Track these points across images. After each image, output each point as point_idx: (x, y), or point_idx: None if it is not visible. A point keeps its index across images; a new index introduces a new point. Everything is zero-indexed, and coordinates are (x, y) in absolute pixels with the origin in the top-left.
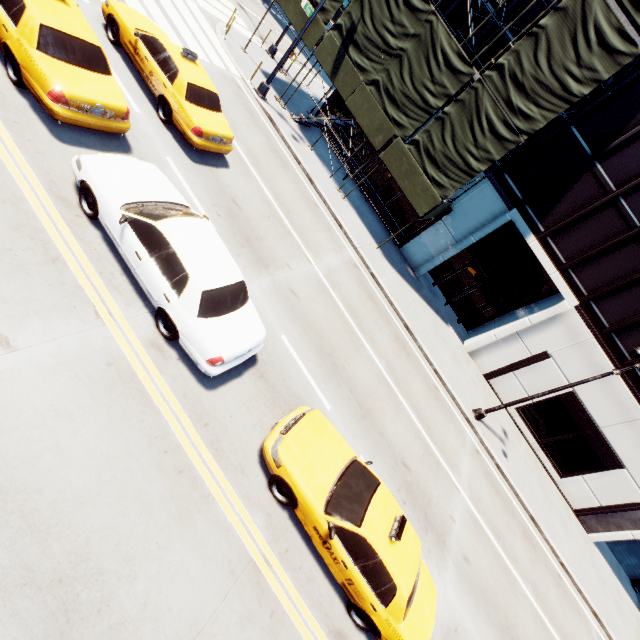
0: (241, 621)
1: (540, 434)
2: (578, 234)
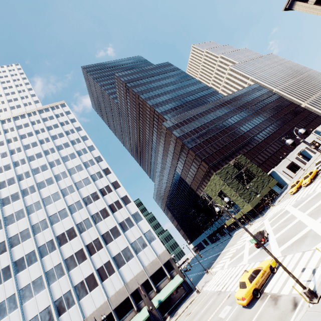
0: None
1: (296, 170)
2: (263, 170)
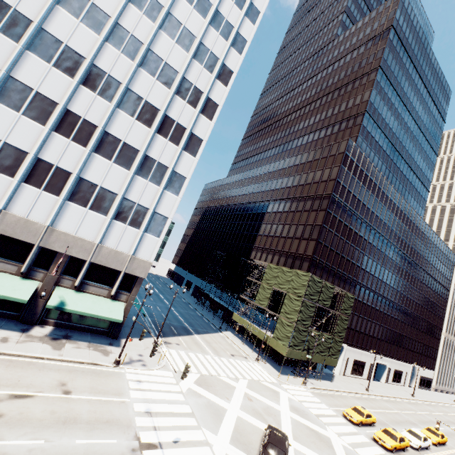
0: None
1: (355, 373)
2: None
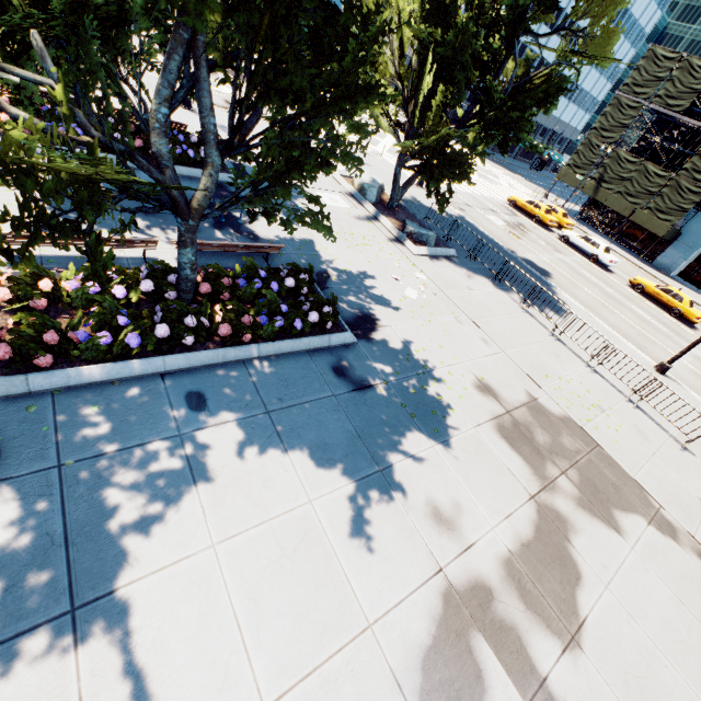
0: (639, 301)
1: None
2: None
